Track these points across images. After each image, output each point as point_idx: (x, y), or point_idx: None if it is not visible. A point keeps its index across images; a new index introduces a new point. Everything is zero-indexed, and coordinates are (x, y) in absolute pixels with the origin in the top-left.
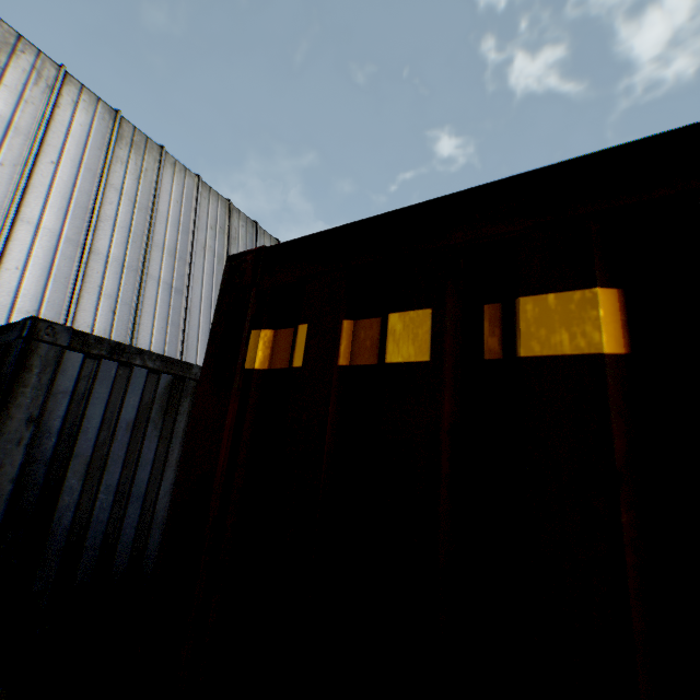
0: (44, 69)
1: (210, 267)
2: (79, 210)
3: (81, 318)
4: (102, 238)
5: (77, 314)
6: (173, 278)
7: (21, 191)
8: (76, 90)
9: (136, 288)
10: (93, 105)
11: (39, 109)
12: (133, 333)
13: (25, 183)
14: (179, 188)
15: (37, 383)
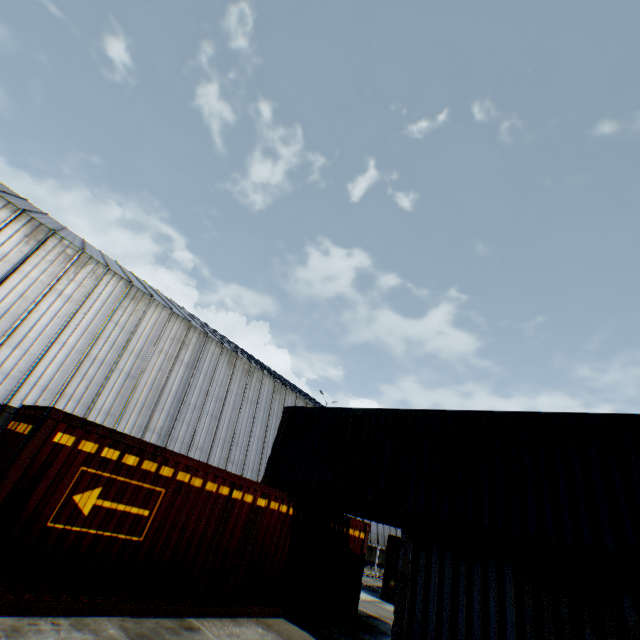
0: (98, 269)
1: (161, 363)
2: (89, 335)
3: (68, 390)
4: (96, 349)
5: (67, 388)
6: (132, 369)
7: (62, 329)
8: (111, 276)
9: (106, 375)
10: (118, 281)
11: (88, 289)
12: (95, 400)
13: (66, 324)
14: (156, 318)
15: (0, 424)
